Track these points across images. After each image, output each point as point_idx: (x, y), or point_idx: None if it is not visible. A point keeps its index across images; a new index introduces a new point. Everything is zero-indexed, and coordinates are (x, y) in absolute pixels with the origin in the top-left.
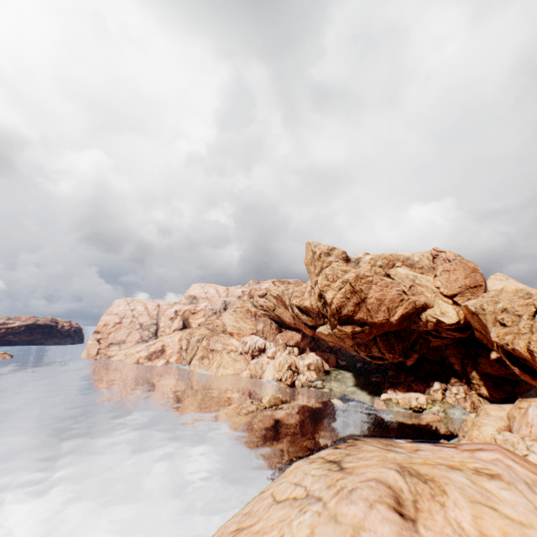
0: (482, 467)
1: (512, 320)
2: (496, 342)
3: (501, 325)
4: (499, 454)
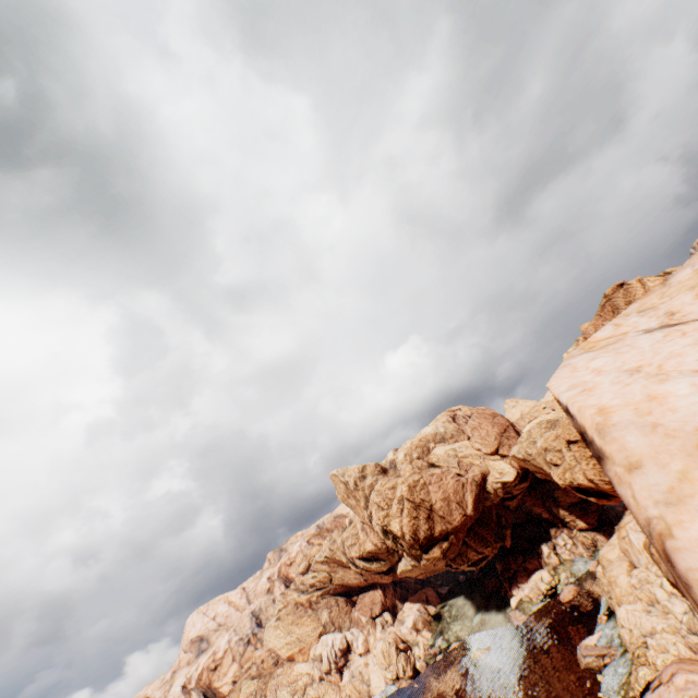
0: (688, 697)
1: (558, 458)
2: (563, 484)
3: (554, 465)
4: (682, 673)
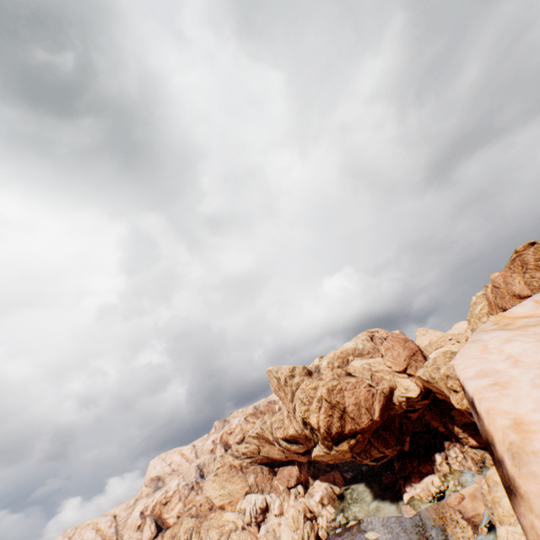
0: None
1: (458, 385)
2: (460, 408)
3: (453, 391)
4: None
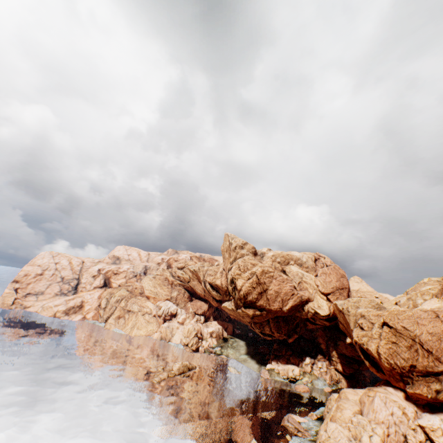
0: None
1: (368, 326)
2: (356, 341)
3: (360, 328)
4: None
